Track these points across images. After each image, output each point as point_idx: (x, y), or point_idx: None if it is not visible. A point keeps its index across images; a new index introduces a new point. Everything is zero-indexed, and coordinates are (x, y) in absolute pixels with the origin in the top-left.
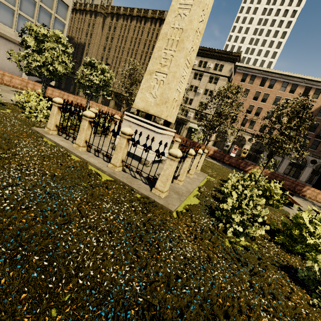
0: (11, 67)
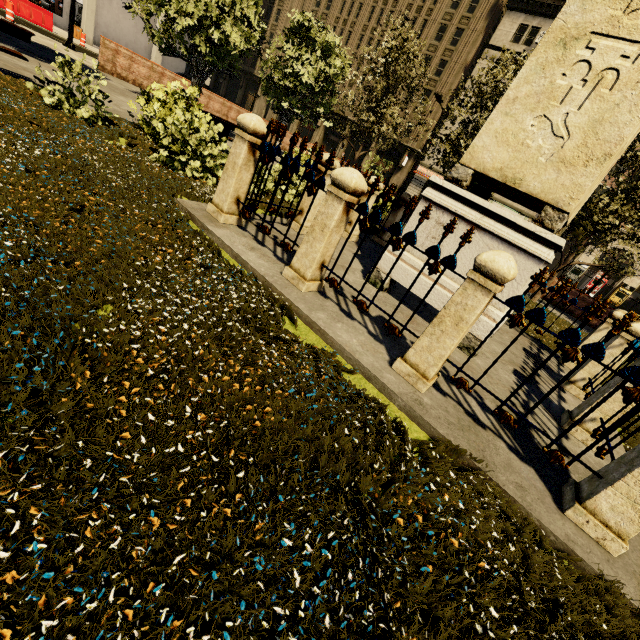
0: (131, 40)
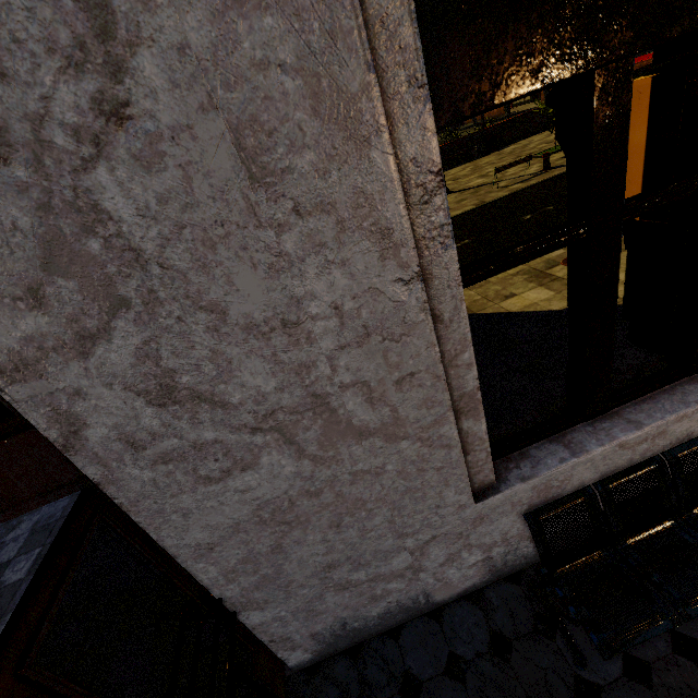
0: None
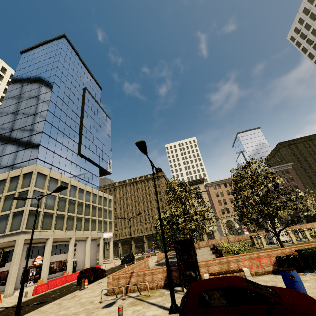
0: (83, 261)
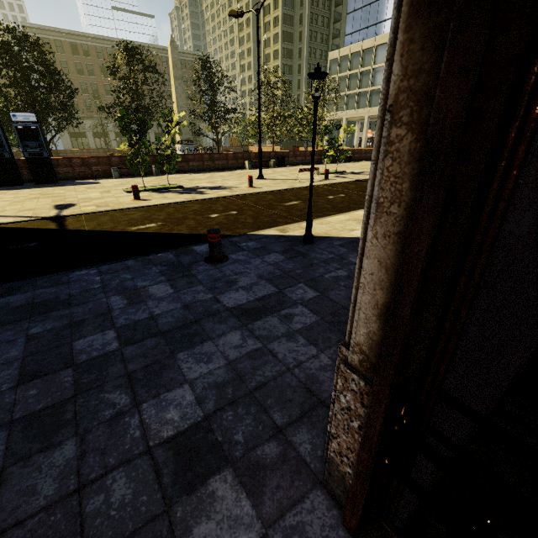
0: None
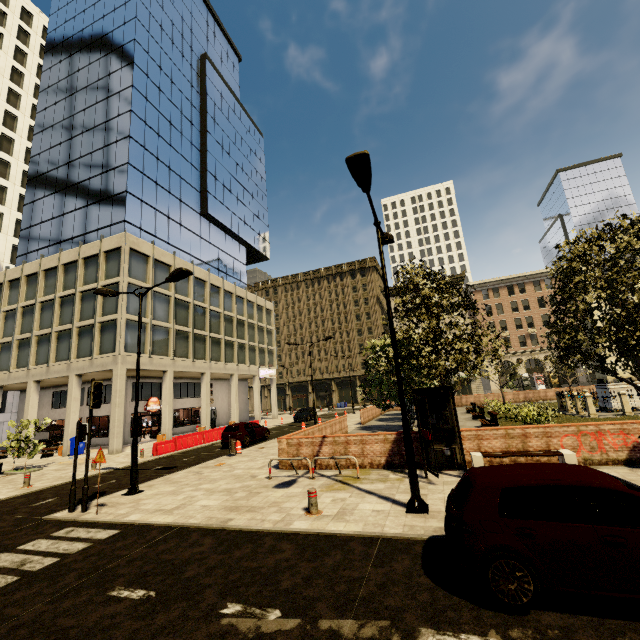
0: (227, 412)
